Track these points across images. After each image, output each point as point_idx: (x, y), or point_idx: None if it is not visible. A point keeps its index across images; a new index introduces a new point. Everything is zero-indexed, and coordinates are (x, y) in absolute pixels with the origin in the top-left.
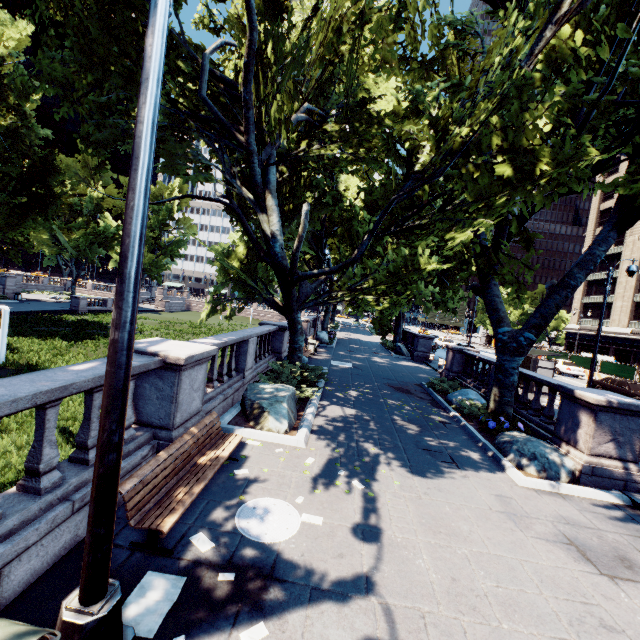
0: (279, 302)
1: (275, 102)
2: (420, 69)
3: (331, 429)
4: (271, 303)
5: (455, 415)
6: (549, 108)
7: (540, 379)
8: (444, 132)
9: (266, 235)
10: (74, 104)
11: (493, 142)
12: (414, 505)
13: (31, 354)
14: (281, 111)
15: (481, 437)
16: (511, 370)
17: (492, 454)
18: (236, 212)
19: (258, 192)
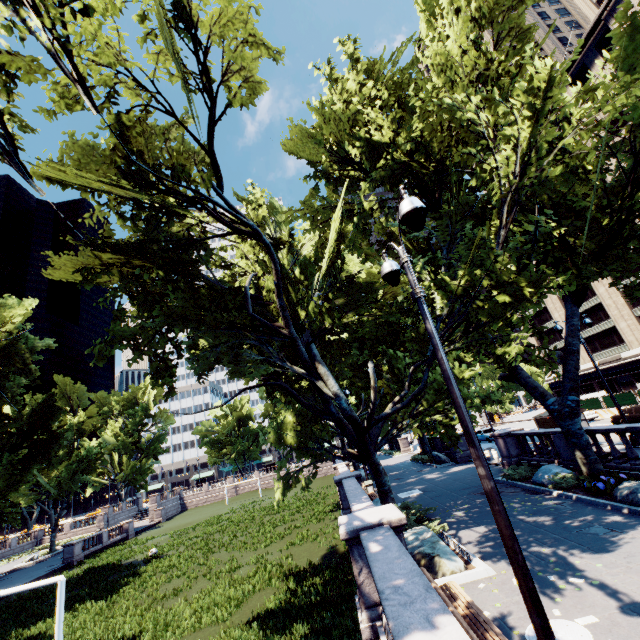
0: (353, 451)
1: (312, 302)
2: (381, 249)
3: (491, 550)
4: (347, 455)
5: (559, 493)
6: (511, 260)
7: (606, 429)
8: (447, 287)
9: (330, 397)
10: (141, 351)
11: (484, 284)
12: (634, 574)
13: (79, 632)
14: (321, 306)
15: (603, 501)
16: (579, 431)
17: (627, 510)
18: (284, 387)
19: (308, 365)
